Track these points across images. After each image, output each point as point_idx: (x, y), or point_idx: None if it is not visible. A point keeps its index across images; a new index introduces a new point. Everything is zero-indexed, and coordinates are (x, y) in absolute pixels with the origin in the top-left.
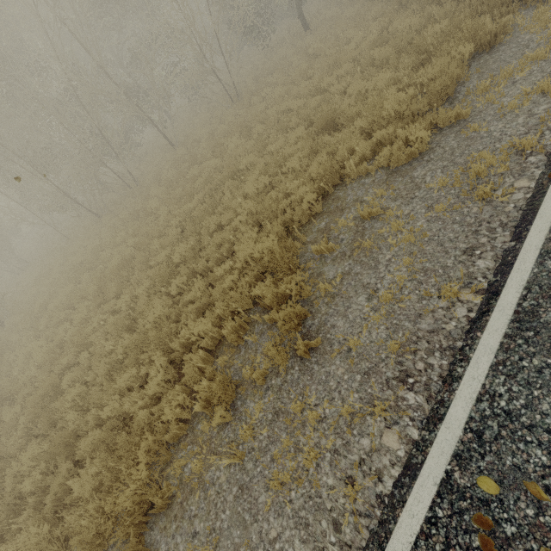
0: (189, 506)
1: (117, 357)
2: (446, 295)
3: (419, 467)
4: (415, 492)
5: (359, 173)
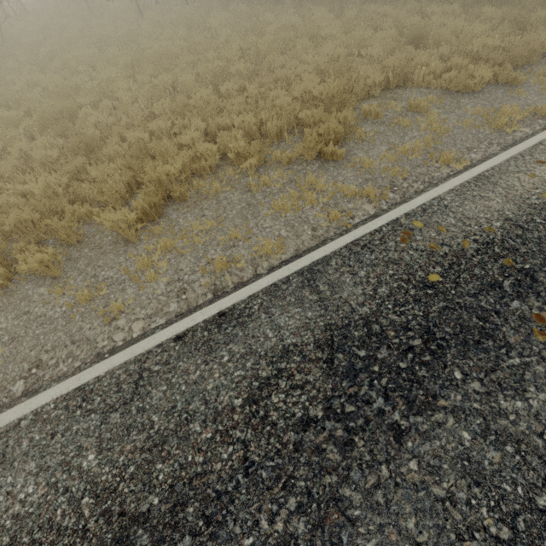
0: (202, 204)
1: (154, 109)
2: (443, 159)
3: (382, 215)
4: (374, 221)
5: (422, 83)
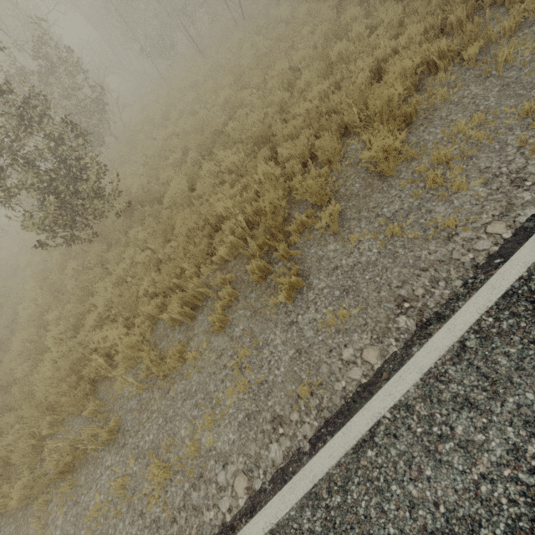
0: (437, 115)
1: (300, 84)
2: None
3: None
4: None
5: None
